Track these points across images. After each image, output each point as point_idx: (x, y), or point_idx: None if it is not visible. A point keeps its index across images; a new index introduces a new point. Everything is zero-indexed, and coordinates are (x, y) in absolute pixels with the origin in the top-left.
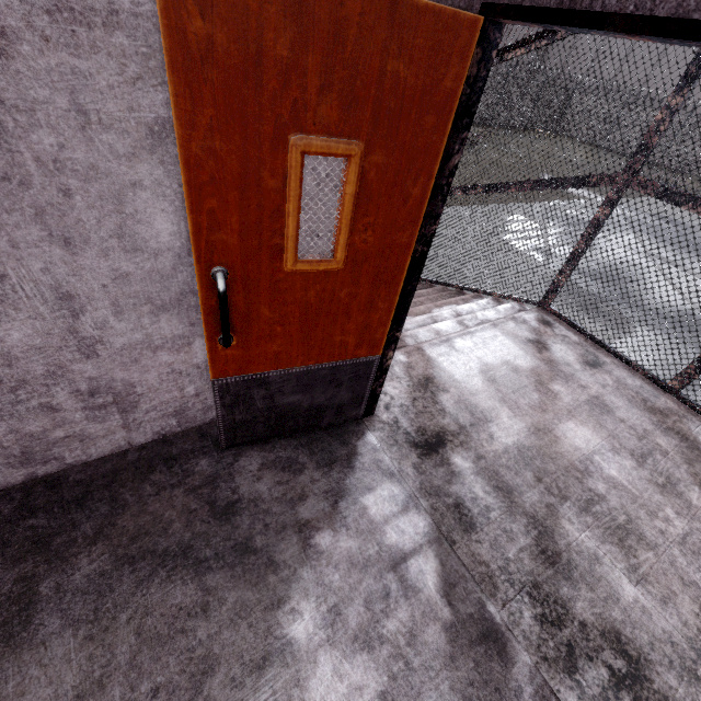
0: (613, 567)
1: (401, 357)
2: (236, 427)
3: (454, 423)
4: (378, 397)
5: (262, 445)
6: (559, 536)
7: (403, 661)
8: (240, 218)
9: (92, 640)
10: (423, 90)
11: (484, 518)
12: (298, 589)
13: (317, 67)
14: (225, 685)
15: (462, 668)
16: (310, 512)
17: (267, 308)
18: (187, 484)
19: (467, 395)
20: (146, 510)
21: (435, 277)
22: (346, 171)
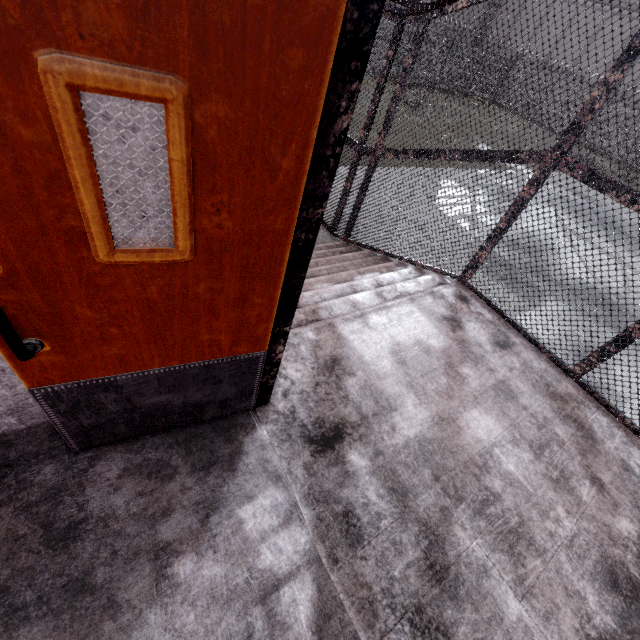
0: (501, 580)
1: (310, 334)
2: (87, 431)
3: (355, 412)
4: (271, 387)
5: (129, 444)
6: (449, 545)
7: None
8: None
9: None
10: (278, 0)
11: (374, 528)
12: (139, 639)
13: None
14: None
15: None
16: (173, 531)
17: (87, 307)
18: (20, 500)
19: (374, 380)
20: None
21: (363, 241)
22: (165, 124)
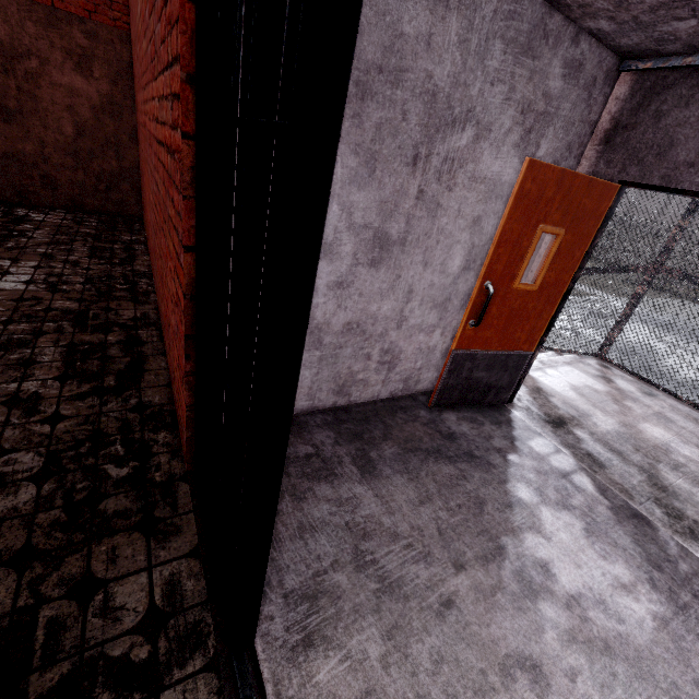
0: None
1: None
2: (445, 390)
3: (566, 413)
4: (519, 387)
5: (452, 408)
6: (662, 479)
7: (590, 518)
8: (507, 258)
9: (412, 480)
10: (592, 210)
11: (609, 463)
12: (512, 478)
13: (558, 200)
14: (494, 510)
15: (627, 527)
16: (499, 444)
17: (496, 308)
18: (420, 421)
19: (568, 400)
20: (404, 430)
21: None
22: (554, 241)
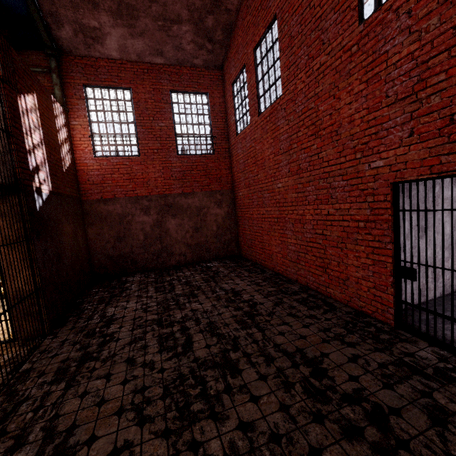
0: None
1: None
2: None
3: None
4: None
5: None
6: None
7: None
8: None
9: None
10: None
11: None
12: None
13: None
14: None
15: None
16: None
17: None
18: None
19: None
20: None
21: None
22: None
